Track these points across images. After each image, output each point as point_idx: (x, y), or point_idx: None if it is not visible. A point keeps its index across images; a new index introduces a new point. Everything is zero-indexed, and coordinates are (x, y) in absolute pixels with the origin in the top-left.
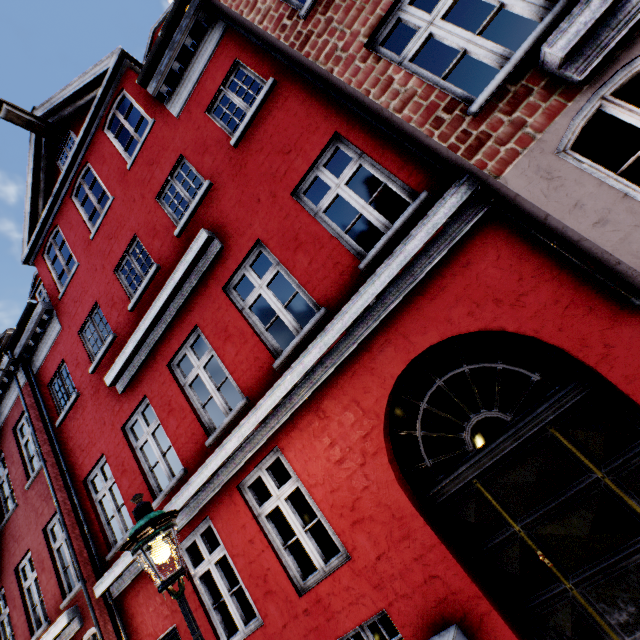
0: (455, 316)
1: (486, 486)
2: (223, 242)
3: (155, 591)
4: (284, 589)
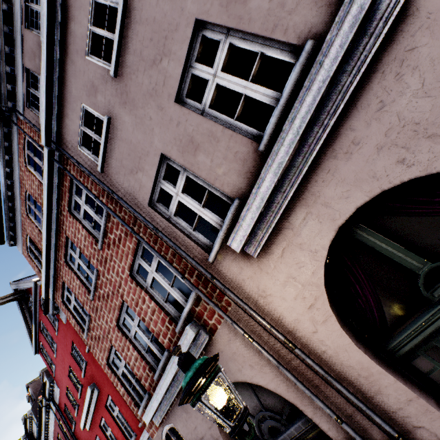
0: None
1: None
2: (99, 388)
3: None
4: None
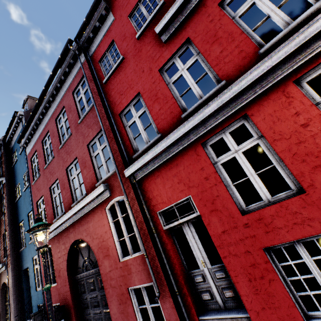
0: None
1: None
2: None
3: (173, 175)
4: None
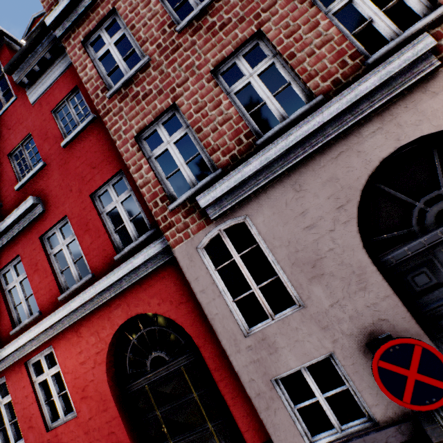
0: (152, 302)
1: (151, 389)
2: (45, 207)
3: None
4: (40, 426)
